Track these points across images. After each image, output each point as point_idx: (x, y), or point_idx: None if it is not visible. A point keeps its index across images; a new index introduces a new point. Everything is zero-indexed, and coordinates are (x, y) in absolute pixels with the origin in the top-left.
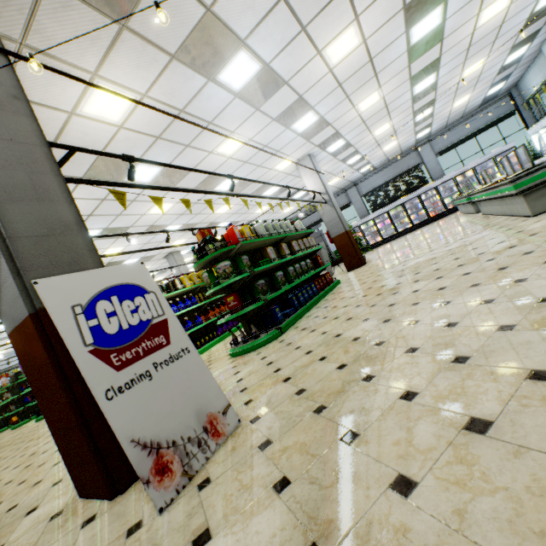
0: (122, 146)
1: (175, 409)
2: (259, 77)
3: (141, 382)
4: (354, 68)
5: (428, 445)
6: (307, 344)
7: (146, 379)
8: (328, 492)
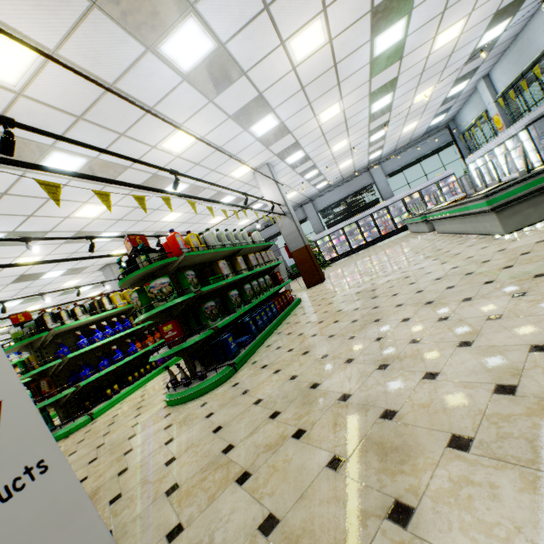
0: (24, 122)
1: None
2: (213, 59)
3: None
4: (318, 71)
5: None
6: (271, 396)
7: None
8: None
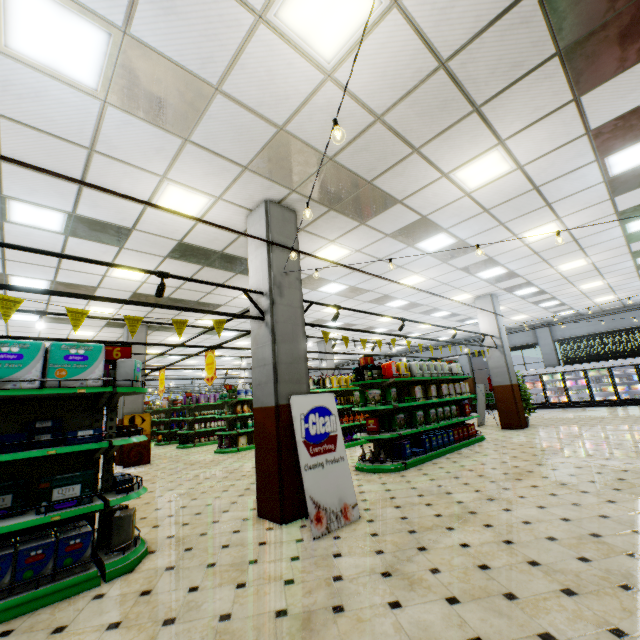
0: (327, 272)
1: (330, 490)
2: (453, 246)
3: (319, 467)
4: (554, 244)
5: (456, 564)
6: (422, 488)
7: (321, 466)
8: (401, 561)
